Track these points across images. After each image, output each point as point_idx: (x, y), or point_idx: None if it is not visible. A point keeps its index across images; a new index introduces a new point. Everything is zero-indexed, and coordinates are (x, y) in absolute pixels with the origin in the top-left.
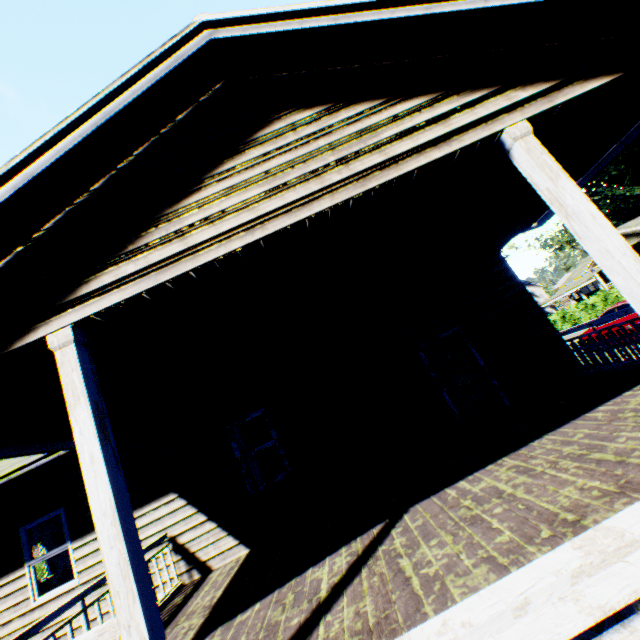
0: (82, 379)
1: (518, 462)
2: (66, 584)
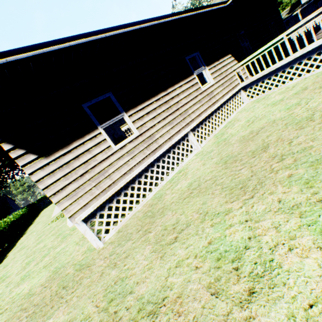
0: None
1: None
2: (209, 84)
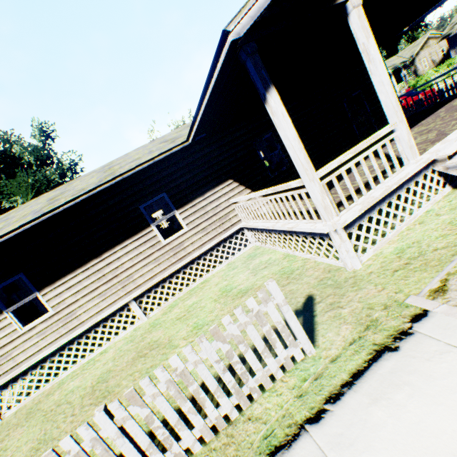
0: (368, 26)
1: (421, 126)
2: (179, 232)
